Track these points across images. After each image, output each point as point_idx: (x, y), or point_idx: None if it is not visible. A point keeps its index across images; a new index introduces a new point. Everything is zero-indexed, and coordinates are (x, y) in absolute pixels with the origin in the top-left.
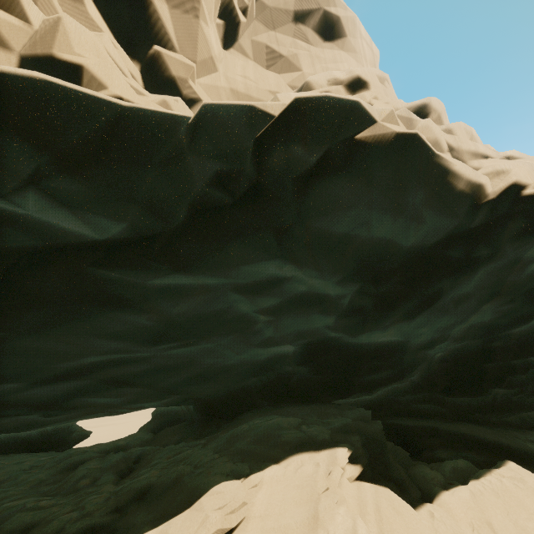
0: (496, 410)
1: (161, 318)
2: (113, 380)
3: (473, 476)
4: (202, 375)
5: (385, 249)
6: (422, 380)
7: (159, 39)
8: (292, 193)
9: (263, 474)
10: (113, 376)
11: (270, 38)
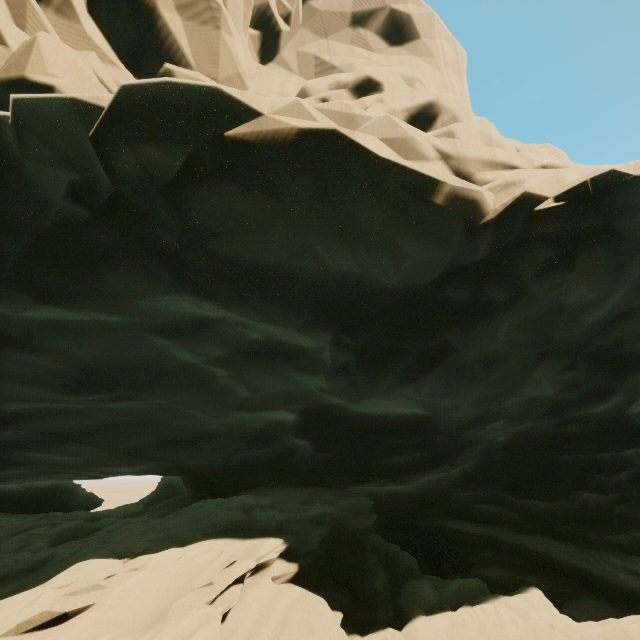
0: (589, 524)
1: (70, 361)
2: (55, 434)
3: (473, 602)
4: (176, 440)
5: (358, 287)
6: (477, 472)
7: (171, 56)
8: (164, 208)
9: (153, 556)
10: (52, 429)
11: (321, 48)
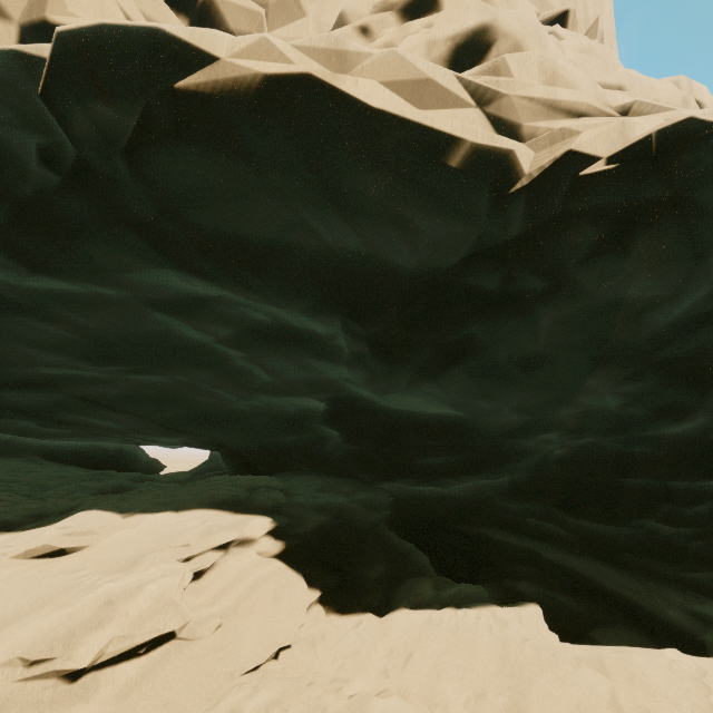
0: (656, 555)
1: (82, 332)
2: (90, 399)
3: (462, 606)
4: (206, 417)
5: (367, 269)
6: (527, 484)
7: None
8: (128, 174)
9: (149, 516)
10: (86, 395)
11: None
